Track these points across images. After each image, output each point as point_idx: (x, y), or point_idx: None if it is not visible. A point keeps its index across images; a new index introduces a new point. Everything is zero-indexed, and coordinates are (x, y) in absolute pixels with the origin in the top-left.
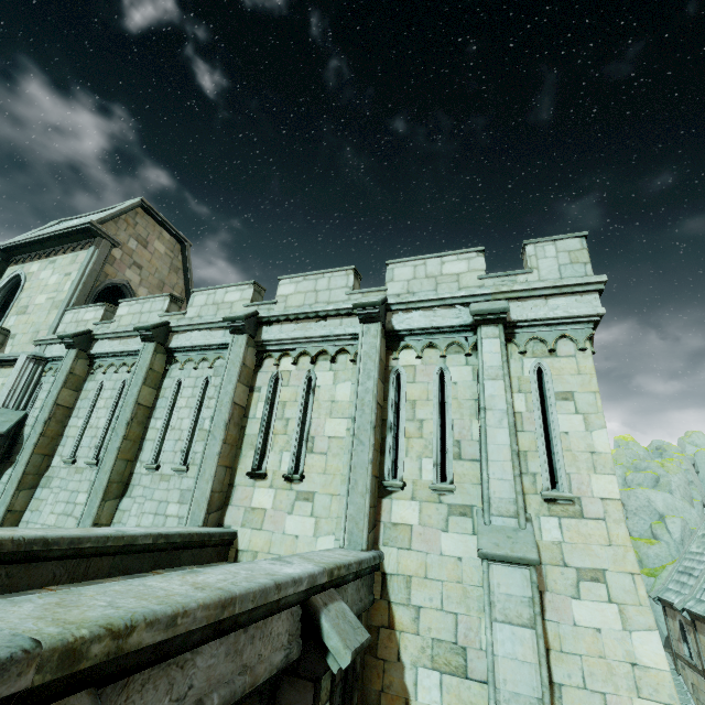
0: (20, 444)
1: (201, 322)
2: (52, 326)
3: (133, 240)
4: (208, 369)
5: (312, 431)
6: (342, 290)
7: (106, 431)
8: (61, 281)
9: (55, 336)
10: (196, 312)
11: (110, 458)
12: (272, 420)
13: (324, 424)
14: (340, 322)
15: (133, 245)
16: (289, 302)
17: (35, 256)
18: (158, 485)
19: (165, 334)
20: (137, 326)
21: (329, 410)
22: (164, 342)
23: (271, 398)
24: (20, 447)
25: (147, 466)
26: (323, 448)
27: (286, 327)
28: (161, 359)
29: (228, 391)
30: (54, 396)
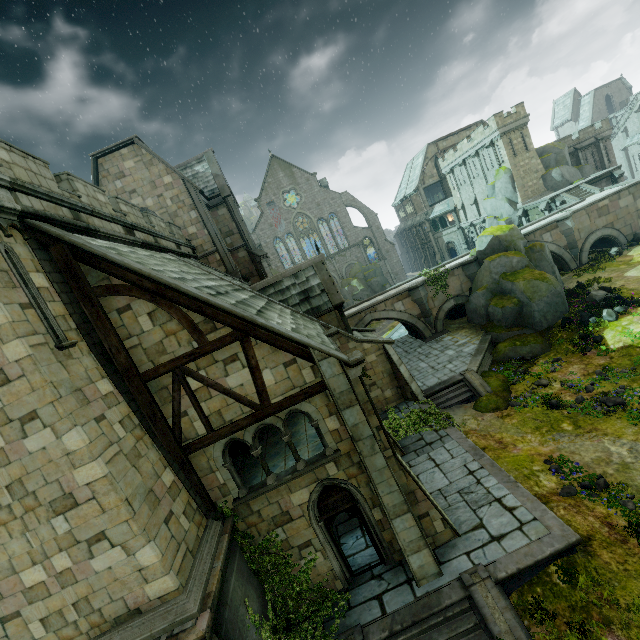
0: None
1: None
2: None
3: (117, 182)
4: None
5: None
6: None
7: None
8: None
9: None
10: None
11: None
12: None
13: None
14: None
15: (120, 184)
16: None
17: None
18: None
19: None
20: None
21: None
22: None
23: None
24: None
25: None
26: None
27: None
28: None
29: None
30: None
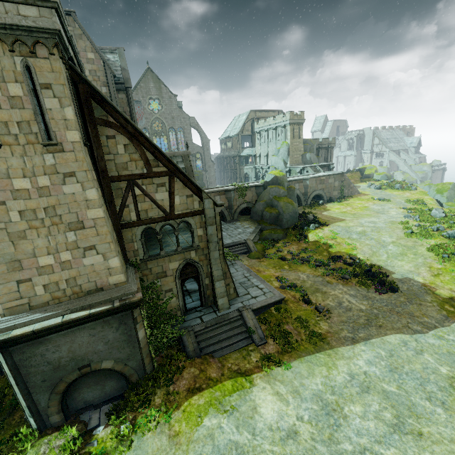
0: None
1: None
2: None
3: None
4: None
5: None
6: None
7: None
8: None
9: None
10: None
11: None
12: None
13: None
14: None
15: None
16: None
17: None
18: None
19: None
20: None
21: None
22: None
23: None
24: None
25: None
26: None
27: None
28: None
29: None
30: None
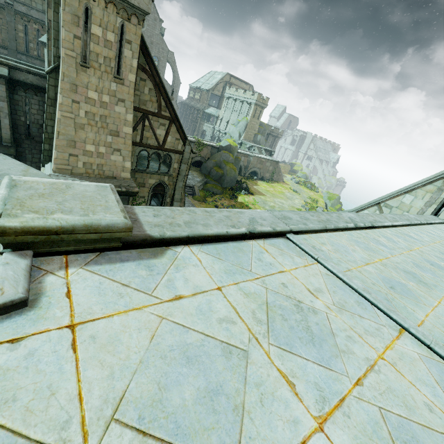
0: None
1: None
2: None
3: None
4: None
5: None
6: None
7: None
8: None
9: None
10: None
11: None
12: None
13: None
14: None
15: None
16: None
17: None
18: None
19: None
20: None
21: None
22: None
23: None
24: None
25: None
26: None
27: None
28: None
29: None
30: None
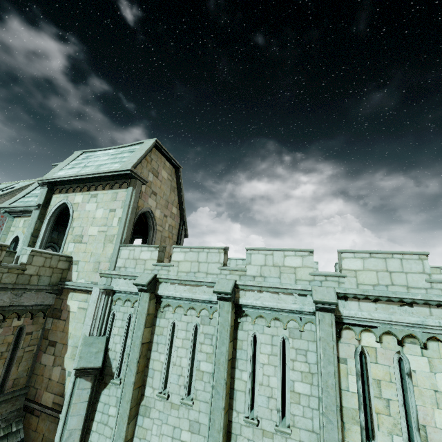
0: (108, 367)
1: (269, 286)
2: (112, 260)
3: (150, 174)
4: (282, 329)
5: (420, 419)
6: (419, 275)
7: (189, 370)
8: (107, 216)
9: (120, 272)
10: (257, 271)
11: (218, 417)
12: (371, 398)
13: (433, 414)
14: (429, 311)
15: (151, 177)
16: (360, 278)
17: (76, 187)
18: (261, 440)
19: (234, 291)
20: (216, 290)
21: (435, 400)
22: (233, 298)
23: (359, 371)
24: (109, 370)
25: (247, 421)
26: (439, 441)
27: (365, 306)
28: (233, 313)
29: (330, 372)
30: (140, 337)
